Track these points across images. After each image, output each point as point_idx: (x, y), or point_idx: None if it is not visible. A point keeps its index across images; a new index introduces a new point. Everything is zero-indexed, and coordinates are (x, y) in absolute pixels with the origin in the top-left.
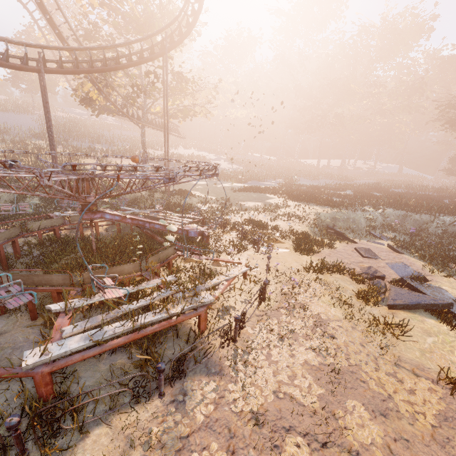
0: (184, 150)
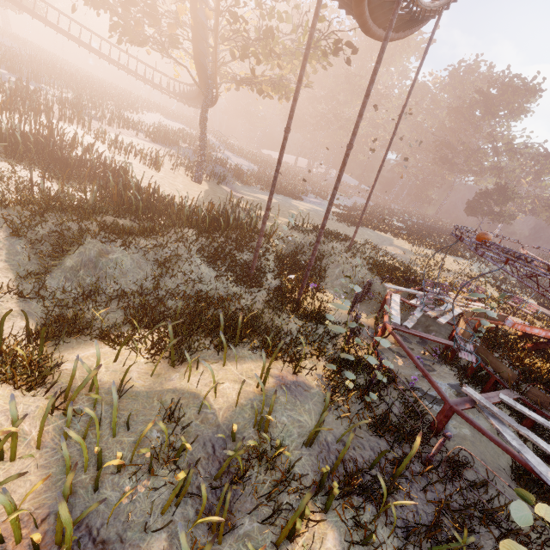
0: (152, 115)
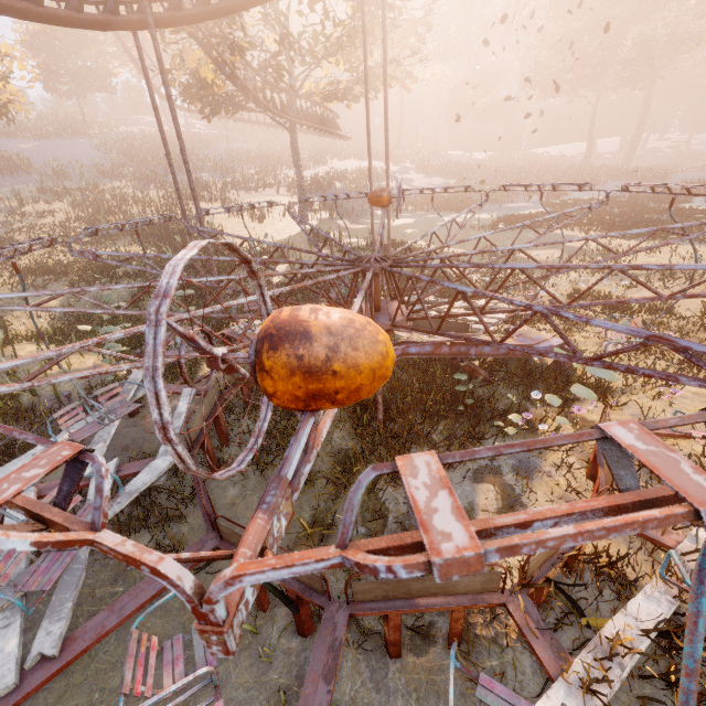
0: (340, 163)
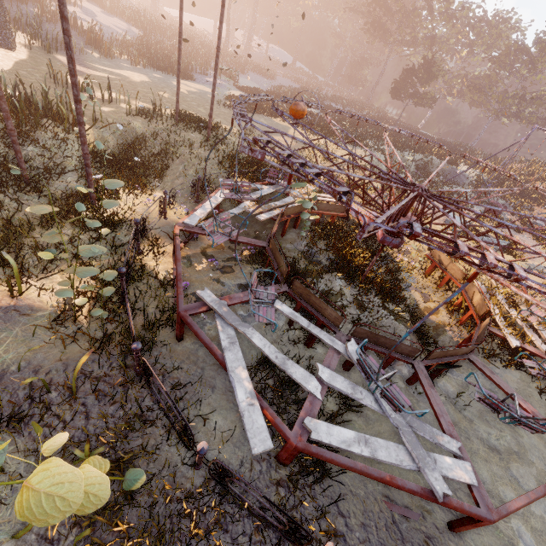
0: None
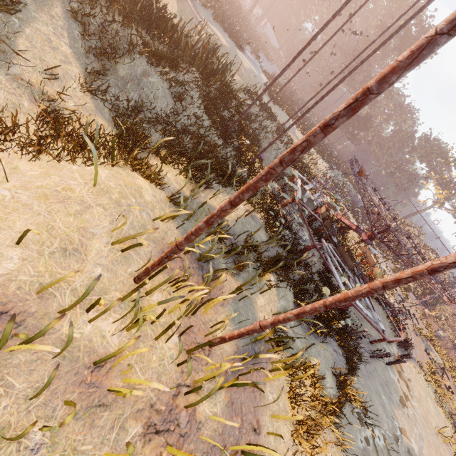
0: None
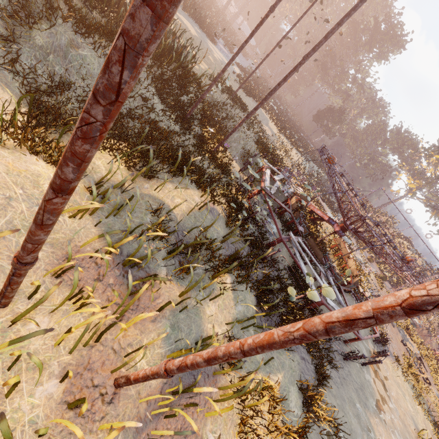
0: None
